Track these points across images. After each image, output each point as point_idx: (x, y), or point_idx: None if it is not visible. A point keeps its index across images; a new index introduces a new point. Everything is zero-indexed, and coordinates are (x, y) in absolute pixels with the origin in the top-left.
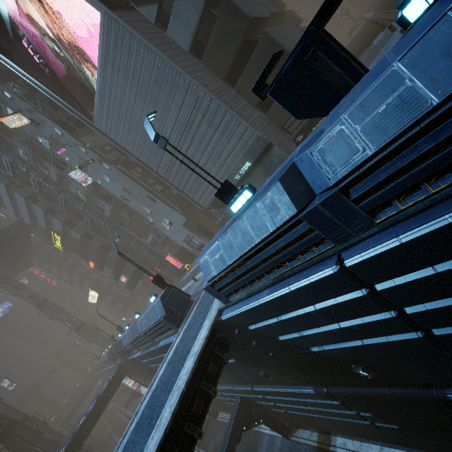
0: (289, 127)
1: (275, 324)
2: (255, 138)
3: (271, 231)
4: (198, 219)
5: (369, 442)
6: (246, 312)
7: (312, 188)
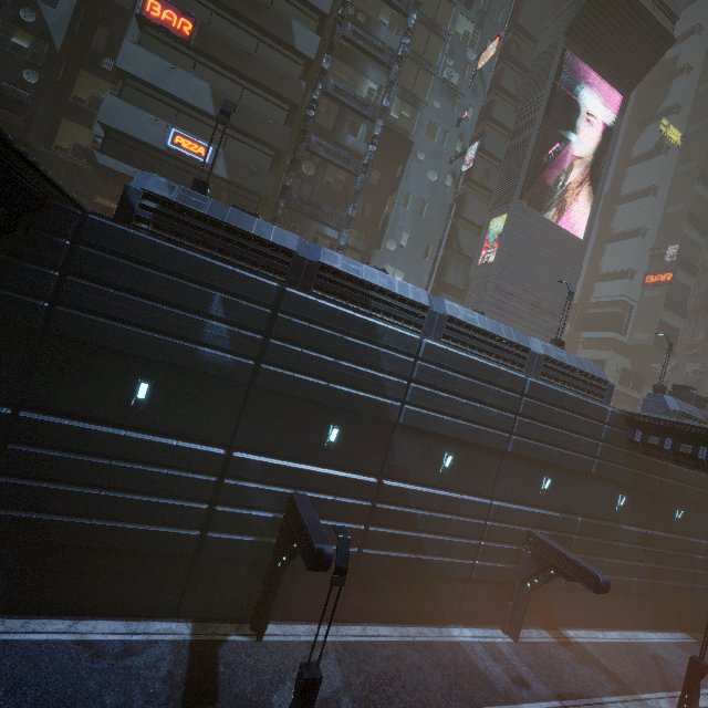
0: None
1: None
2: None
3: None
4: None
5: (591, 630)
6: None
7: None
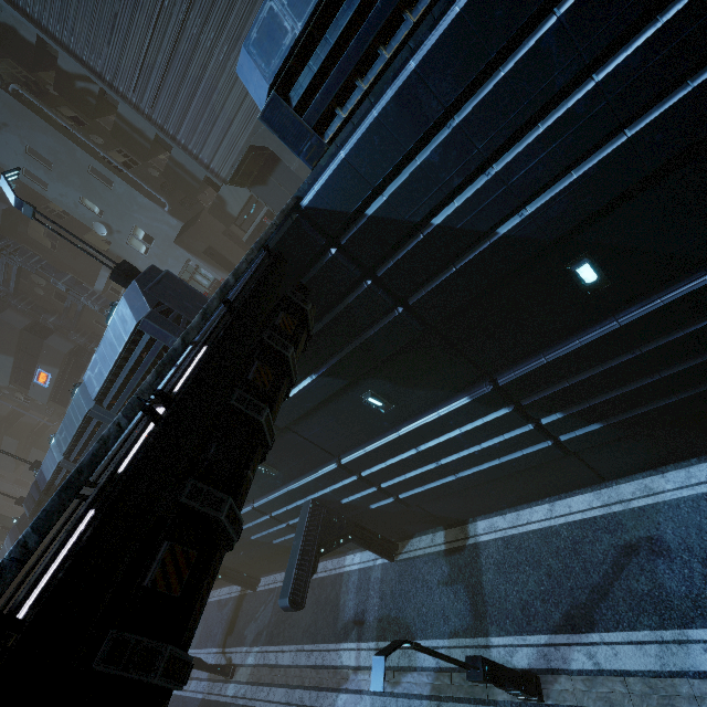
0: None
1: (439, 153)
2: None
3: None
4: (207, 239)
5: (530, 506)
6: (372, 131)
7: None
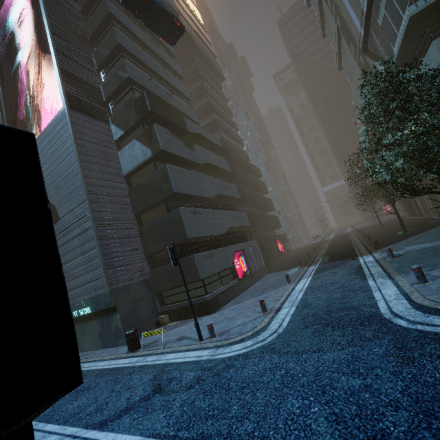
0: (165, 297)
1: None
2: (105, 291)
3: None
4: None
5: None
6: None
7: None
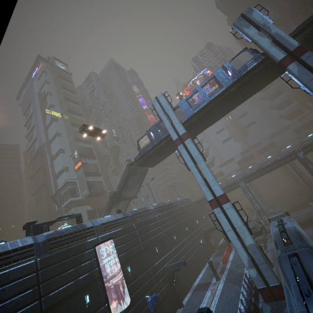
0: None
1: None
2: None
3: (21, 246)
4: None
5: None
6: None
7: (39, 241)
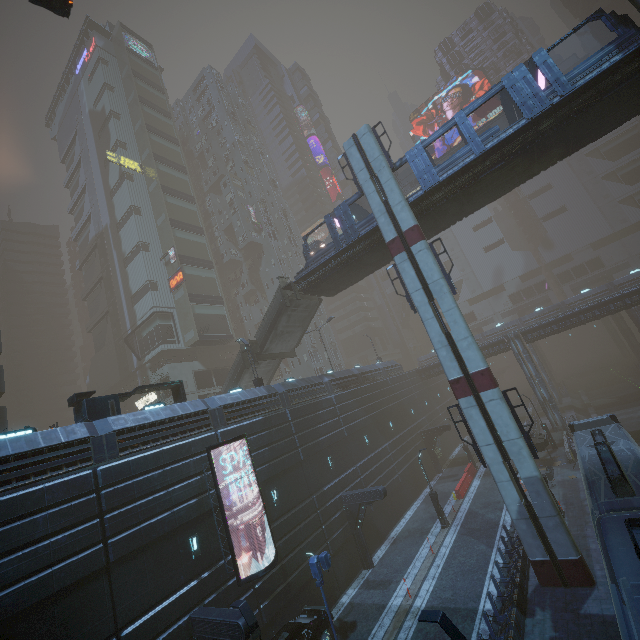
0: None
1: None
2: None
3: (64, 441)
4: None
5: None
6: None
7: (99, 433)
